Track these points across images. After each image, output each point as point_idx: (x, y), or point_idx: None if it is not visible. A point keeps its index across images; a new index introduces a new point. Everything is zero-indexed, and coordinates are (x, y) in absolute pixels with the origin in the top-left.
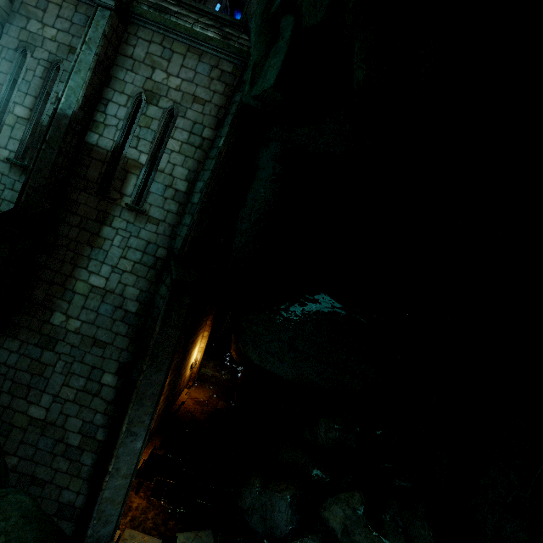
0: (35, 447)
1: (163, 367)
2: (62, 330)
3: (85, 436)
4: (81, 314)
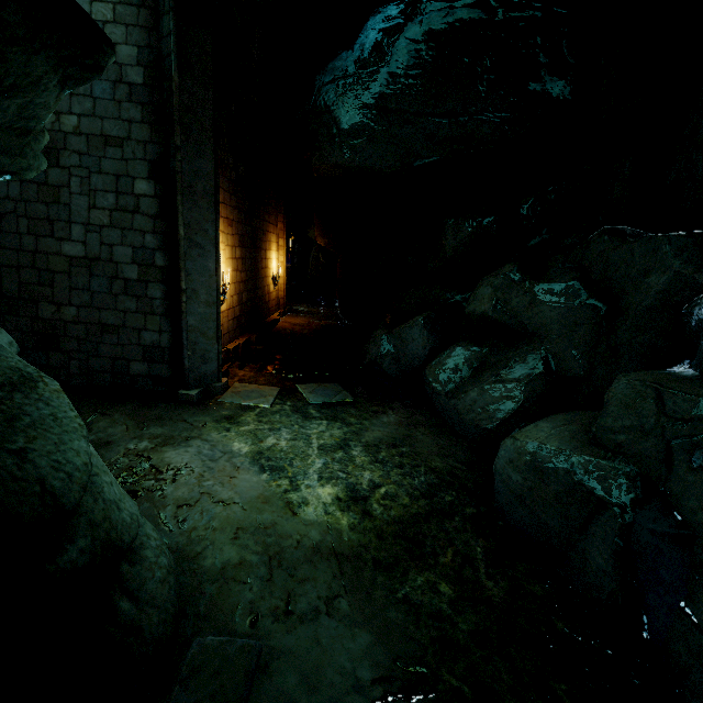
0: (89, 291)
1: (206, 152)
2: (57, 135)
3: (142, 265)
4: (72, 105)
